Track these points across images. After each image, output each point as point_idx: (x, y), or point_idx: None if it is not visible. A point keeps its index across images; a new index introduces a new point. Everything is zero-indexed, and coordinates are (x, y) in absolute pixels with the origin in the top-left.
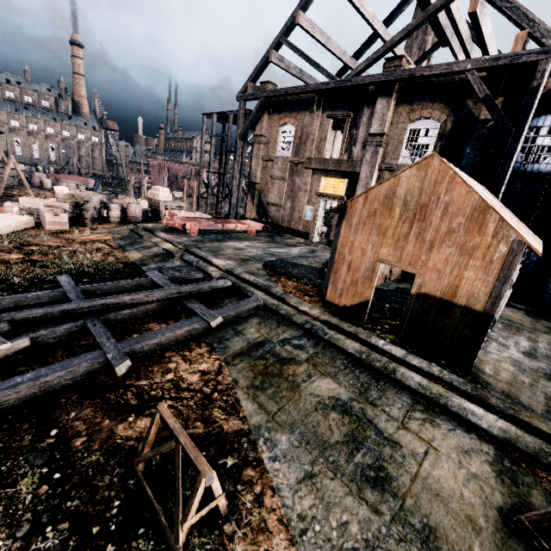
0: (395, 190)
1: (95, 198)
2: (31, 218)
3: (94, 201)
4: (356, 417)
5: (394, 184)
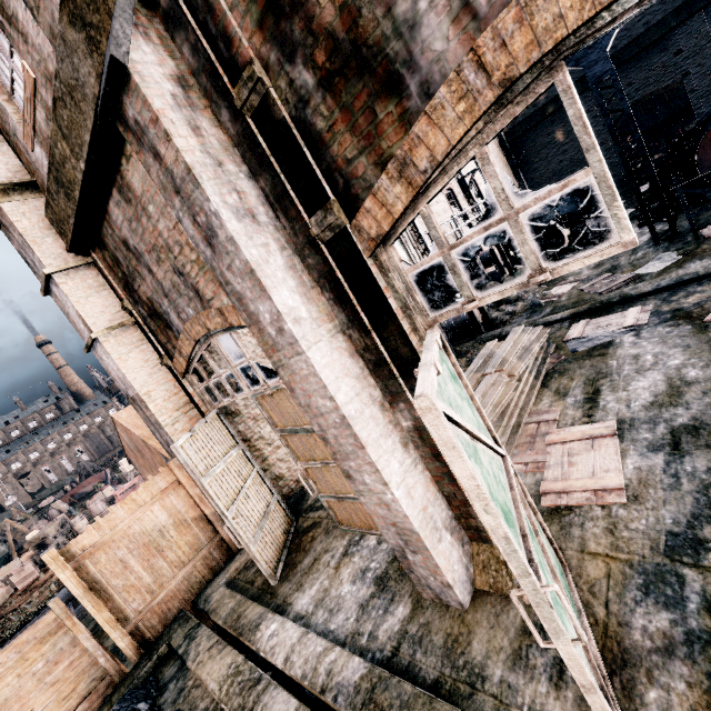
0: (126, 441)
1: (51, 529)
2: (7, 587)
3: (50, 532)
4: (117, 653)
5: (123, 438)
